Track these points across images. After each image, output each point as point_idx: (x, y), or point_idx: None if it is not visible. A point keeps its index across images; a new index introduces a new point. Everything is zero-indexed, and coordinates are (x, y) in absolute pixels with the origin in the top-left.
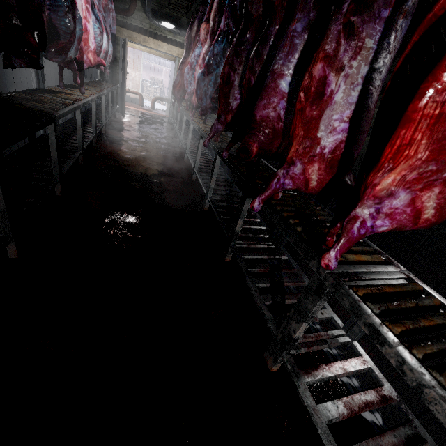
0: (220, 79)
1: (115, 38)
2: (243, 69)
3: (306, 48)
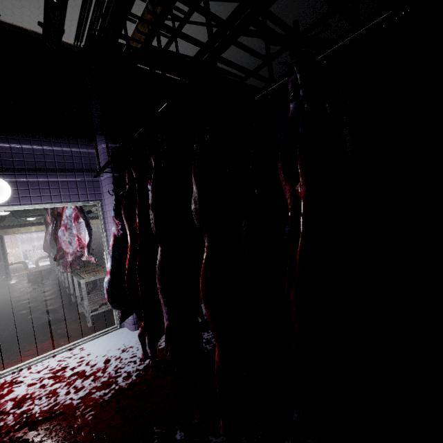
0: (54, 239)
1: None
2: None
3: None
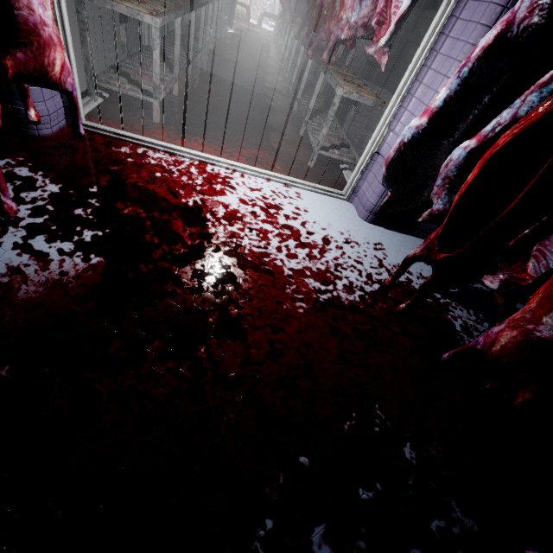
0: None
1: None
2: None
3: None
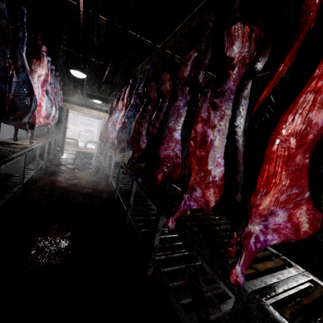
0: (133, 131)
1: (61, 108)
2: (148, 125)
3: (188, 115)
